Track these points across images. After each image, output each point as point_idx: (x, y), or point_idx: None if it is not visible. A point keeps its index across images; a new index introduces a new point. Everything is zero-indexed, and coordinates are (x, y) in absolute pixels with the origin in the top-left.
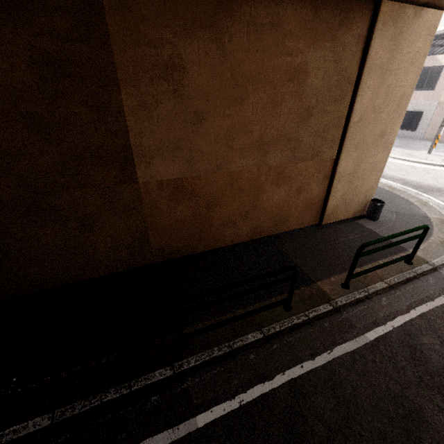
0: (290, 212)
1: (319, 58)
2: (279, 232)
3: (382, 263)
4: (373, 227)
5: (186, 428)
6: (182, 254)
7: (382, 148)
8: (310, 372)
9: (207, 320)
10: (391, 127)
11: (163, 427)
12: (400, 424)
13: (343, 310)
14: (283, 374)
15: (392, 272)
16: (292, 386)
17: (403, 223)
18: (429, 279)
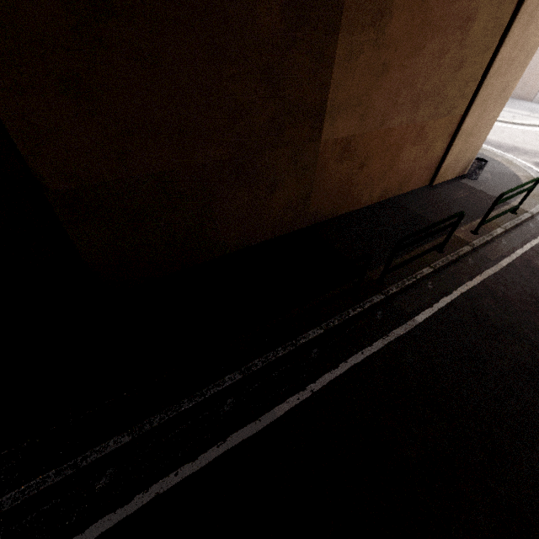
0: (413, 173)
1: (488, 3)
2: (400, 194)
3: (500, 213)
4: (476, 185)
5: (412, 324)
6: (327, 218)
7: (500, 103)
8: (473, 288)
9: (384, 264)
10: (513, 81)
11: (396, 326)
12: (536, 306)
13: (477, 250)
14: (456, 291)
15: (504, 221)
16: (465, 296)
17: (498, 181)
18: (530, 225)
